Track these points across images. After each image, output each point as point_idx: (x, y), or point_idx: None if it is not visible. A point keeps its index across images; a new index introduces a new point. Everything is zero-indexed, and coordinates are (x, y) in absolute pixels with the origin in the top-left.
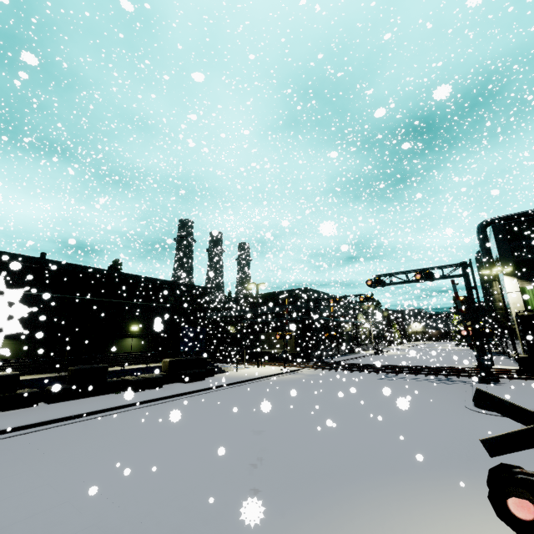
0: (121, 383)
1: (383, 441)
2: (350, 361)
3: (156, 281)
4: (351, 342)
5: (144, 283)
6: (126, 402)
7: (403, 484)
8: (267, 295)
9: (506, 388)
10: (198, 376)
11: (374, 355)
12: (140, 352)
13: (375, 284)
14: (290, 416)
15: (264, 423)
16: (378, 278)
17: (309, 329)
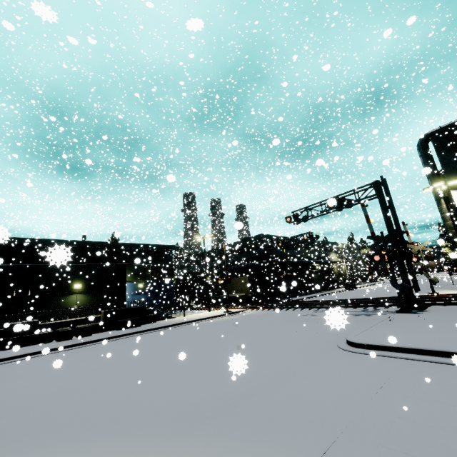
0: (53, 334)
1: (161, 391)
2: (309, 299)
3: (120, 245)
4: (323, 280)
5: (110, 247)
6: (31, 351)
7: (57, 456)
8: (231, 246)
9: (419, 317)
10: (133, 323)
11: (345, 290)
12: (85, 306)
13: (295, 220)
14: (137, 361)
15: (98, 369)
16: (295, 213)
17: (268, 272)
